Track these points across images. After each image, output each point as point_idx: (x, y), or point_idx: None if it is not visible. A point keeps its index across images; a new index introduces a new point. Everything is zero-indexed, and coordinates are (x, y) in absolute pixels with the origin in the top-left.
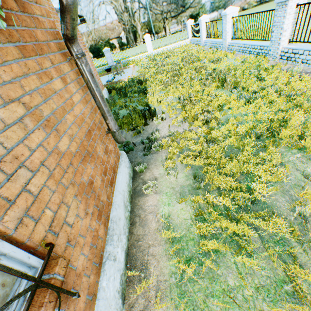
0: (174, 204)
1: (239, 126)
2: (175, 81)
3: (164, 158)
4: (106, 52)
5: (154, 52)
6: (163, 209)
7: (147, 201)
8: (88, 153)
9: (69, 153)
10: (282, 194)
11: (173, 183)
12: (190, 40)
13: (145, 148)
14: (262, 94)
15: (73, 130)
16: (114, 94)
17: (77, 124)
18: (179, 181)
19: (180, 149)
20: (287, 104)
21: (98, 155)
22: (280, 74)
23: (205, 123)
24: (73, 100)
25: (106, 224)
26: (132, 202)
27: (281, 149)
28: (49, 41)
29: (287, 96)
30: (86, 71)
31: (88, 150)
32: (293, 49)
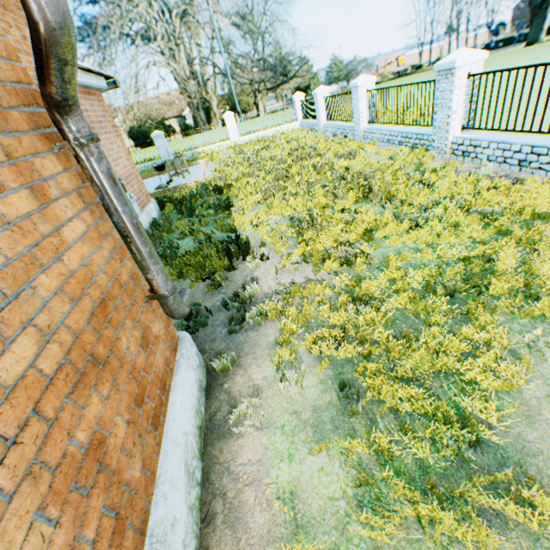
0: (302, 456)
1: (410, 271)
2: (281, 188)
3: (272, 341)
4: (157, 139)
5: (241, 140)
6: (279, 472)
7: (242, 450)
8: (96, 361)
9: (31, 380)
10: (529, 420)
11: (296, 401)
12: (300, 122)
13: (232, 318)
14: (437, 212)
15: (54, 313)
16: (171, 209)
17: (69, 292)
18: (307, 396)
19: (303, 321)
20: (485, 229)
21: (125, 357)
22: (459, 178)
23: (346, 265)
24: (63, 236)
25: (138, 549)
26: (207, 454)
27: (498, 316)
28: (9, 107)
29: (480, 215)
30: (100, 172)
31: (95, 353)
32: (472, 140)
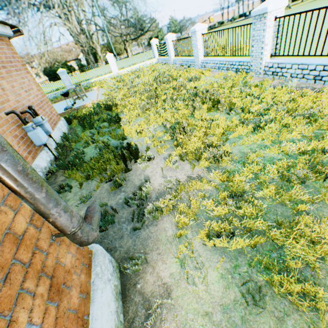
0: None
1: (269, 165)
2: (153, 104)
3: (170, 235)
4: (62, 74)
5: (120, 73)
6: None
7: None
8: None
9: None
10: None
11: (205, 301)
12: (157, 59)
13: (134, 215)
14: (271, 116)
15: None
16: (76, 124)
17: None
18: (213, 294)
19: (194, 216)
20: (310, 127)
21: None
22: (275, 90)
23: (214, 162)
24: None
25: None
26: None
27: None
28: None
29: (301, 116)
30: None
31: None
32: (279, 64)
